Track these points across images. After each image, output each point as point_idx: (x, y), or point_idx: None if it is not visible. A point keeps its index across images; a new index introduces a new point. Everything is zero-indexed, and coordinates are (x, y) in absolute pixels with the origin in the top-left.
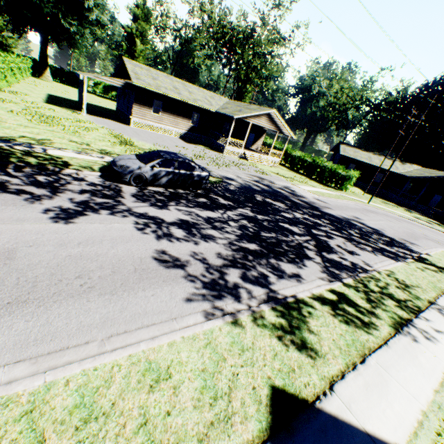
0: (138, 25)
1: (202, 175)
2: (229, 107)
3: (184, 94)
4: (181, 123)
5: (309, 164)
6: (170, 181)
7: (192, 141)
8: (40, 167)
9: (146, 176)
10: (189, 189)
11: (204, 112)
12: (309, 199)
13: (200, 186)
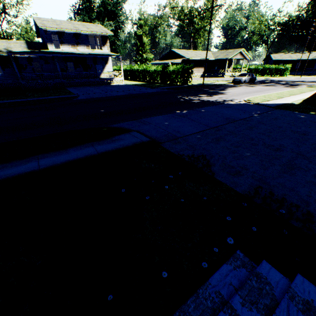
0: (142, 29)
1: (255, 77)
2: (218, 55)
3: (200, 56)
4: (200, 70)
5: (261, 70)
6: (249, 81)
7: (205, 77)
8: (225, 85)
9: (245, 80)
10: (251, 83)
11: (208, 62)
12: (279, 80)
13: (254, 81)
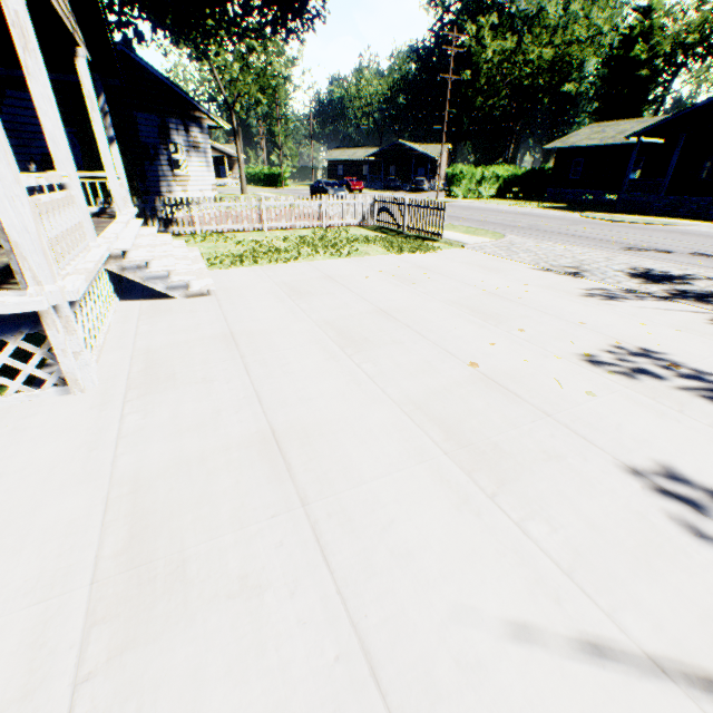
0: None
1: None
2: None
3: None
4: None
5: (269, 177)
6: None
7: None
8: None
9: None
10: None
11: None
12: None
13: None
